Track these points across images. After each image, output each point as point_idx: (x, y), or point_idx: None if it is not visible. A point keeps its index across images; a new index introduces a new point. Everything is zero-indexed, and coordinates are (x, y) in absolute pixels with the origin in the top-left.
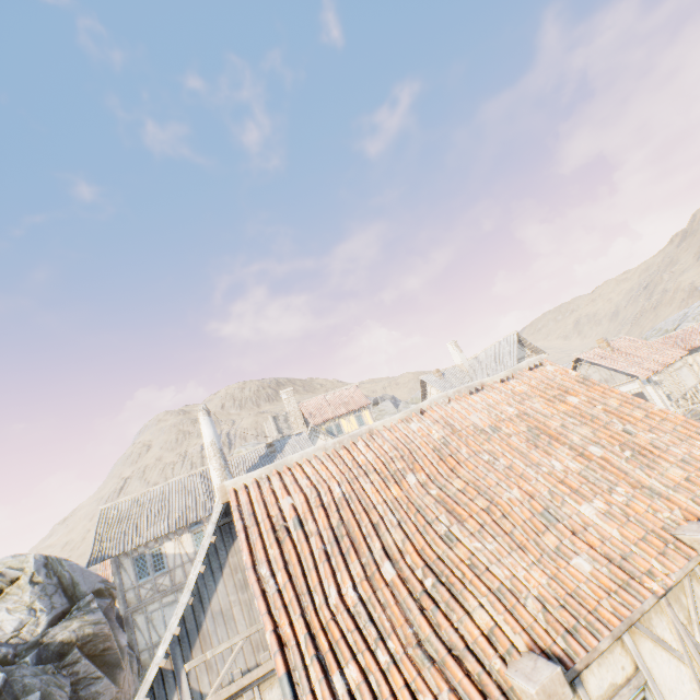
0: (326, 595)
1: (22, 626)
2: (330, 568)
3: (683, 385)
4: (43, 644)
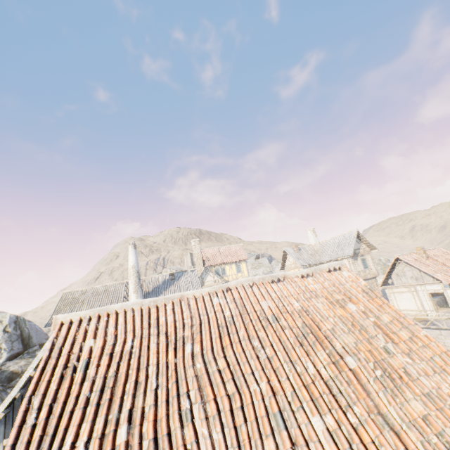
0: (63, 442)
1: None
2: (81, 416)
3: None
4: (1, 370)
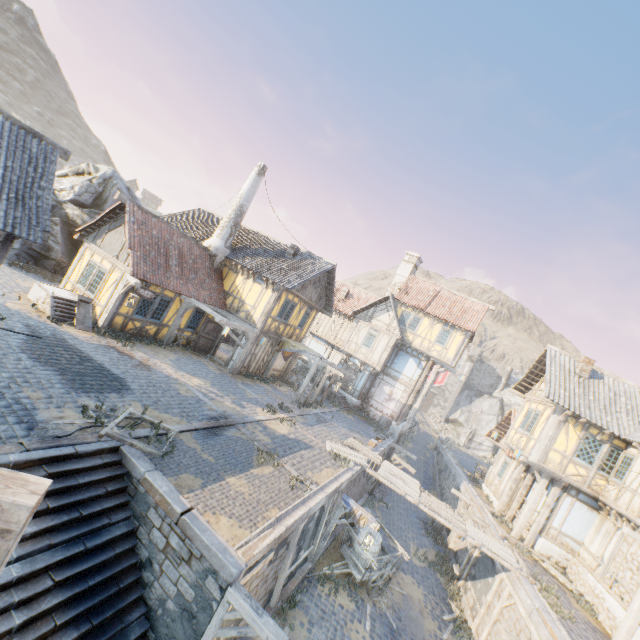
0: None
1: (64, 190)
2: None
3: None
4: (62, 206)
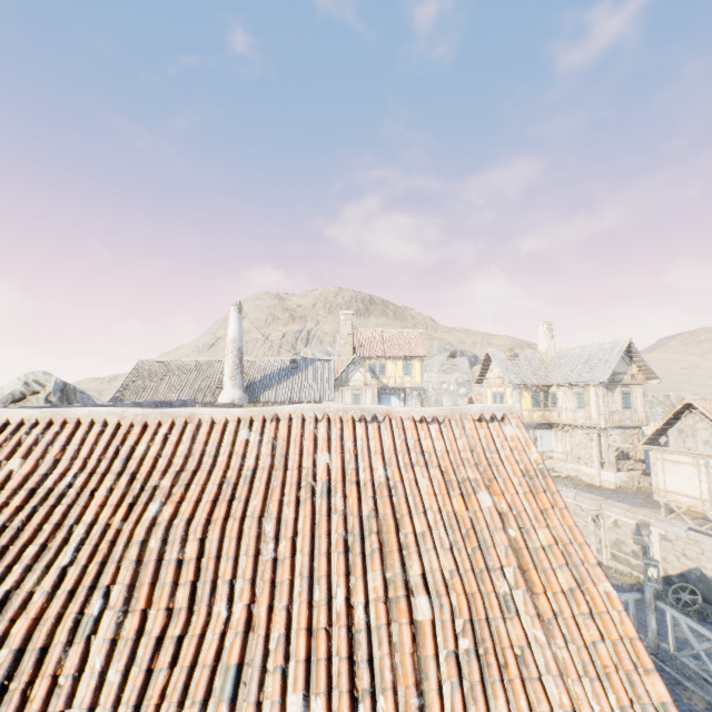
0: None
1: None
2: None
3: None
4: None
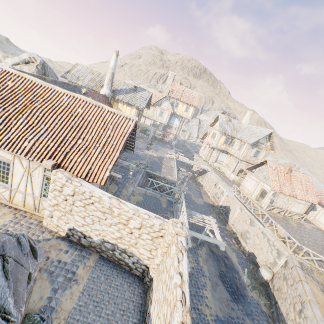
0: None
1: None
2: None
3: (288, 207)
4: None
